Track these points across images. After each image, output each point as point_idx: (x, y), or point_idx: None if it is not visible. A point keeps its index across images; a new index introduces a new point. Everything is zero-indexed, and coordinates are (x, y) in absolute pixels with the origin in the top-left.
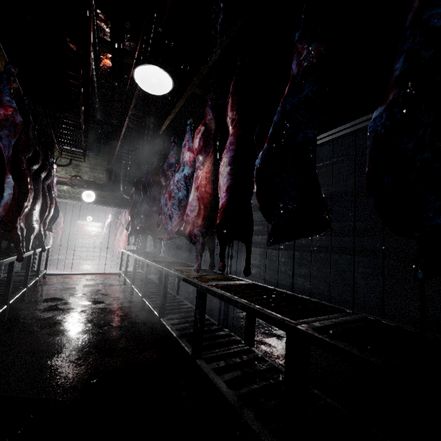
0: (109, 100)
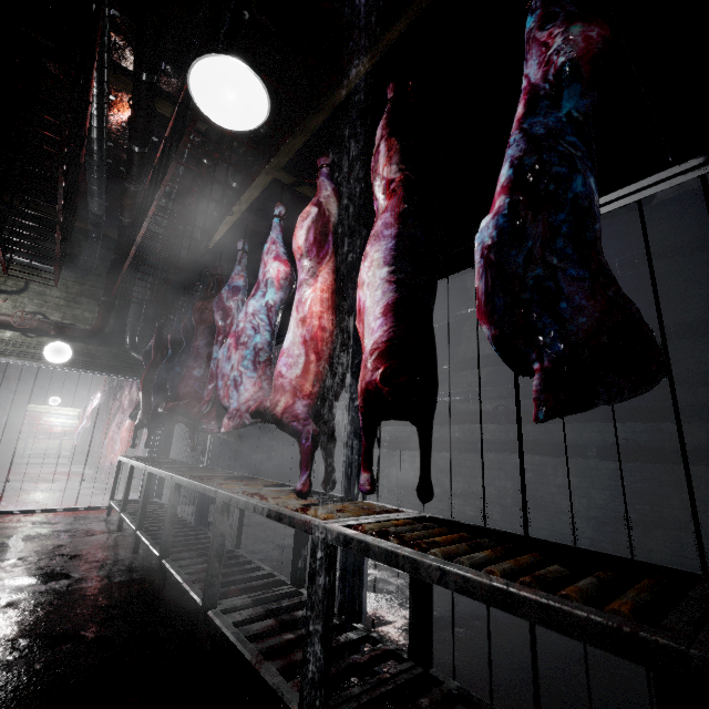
0: (119, 181)
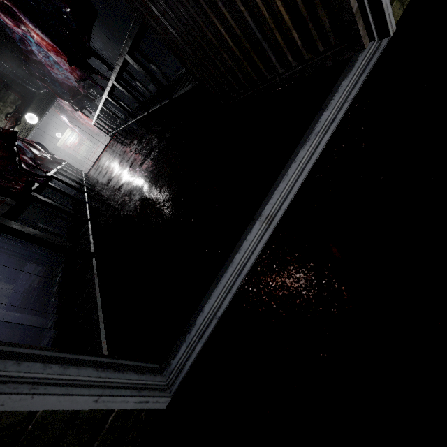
0: None
